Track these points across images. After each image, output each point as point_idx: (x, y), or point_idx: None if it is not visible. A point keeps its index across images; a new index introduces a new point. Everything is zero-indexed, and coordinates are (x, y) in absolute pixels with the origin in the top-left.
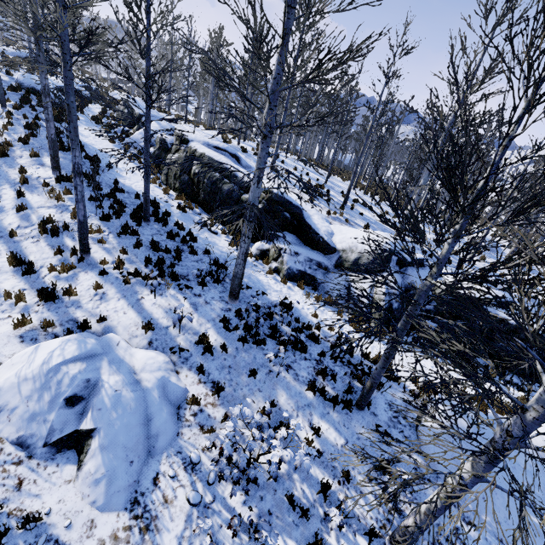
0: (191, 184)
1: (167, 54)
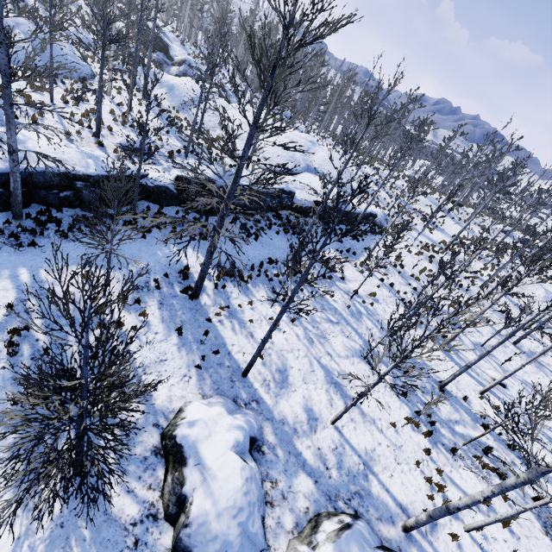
0: None
1: None
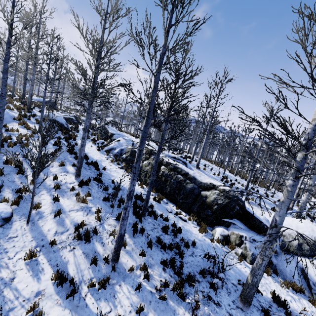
0: (158, 181)
1: (123, 103)
